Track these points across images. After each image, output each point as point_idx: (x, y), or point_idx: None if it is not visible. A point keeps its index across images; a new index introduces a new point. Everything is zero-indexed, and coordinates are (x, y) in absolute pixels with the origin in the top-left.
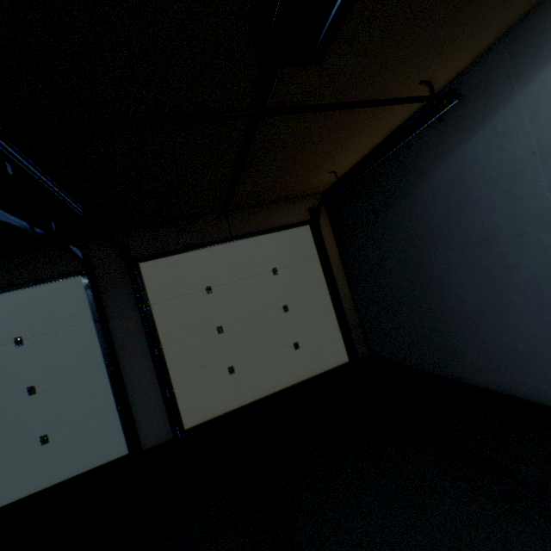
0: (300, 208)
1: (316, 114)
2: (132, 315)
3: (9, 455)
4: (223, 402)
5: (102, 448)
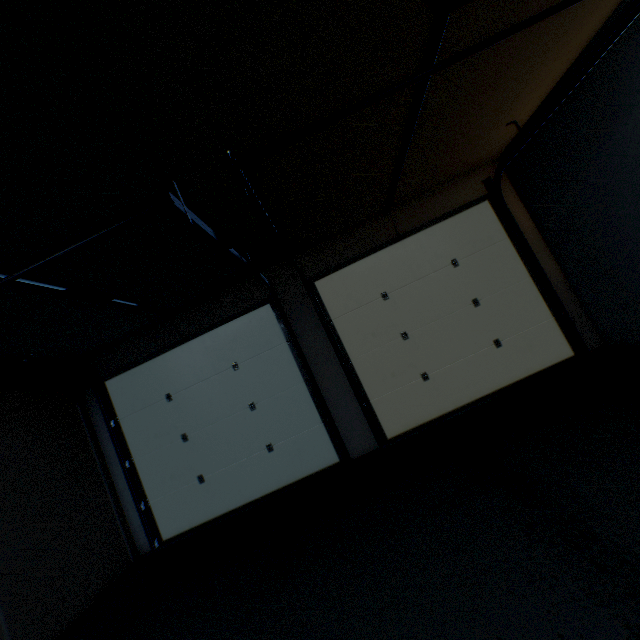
0: (472, 184)
1: (488, 52)
2: (317, 333)
3: (247, 460)
4: (422, 411)
5: (315, 456)
